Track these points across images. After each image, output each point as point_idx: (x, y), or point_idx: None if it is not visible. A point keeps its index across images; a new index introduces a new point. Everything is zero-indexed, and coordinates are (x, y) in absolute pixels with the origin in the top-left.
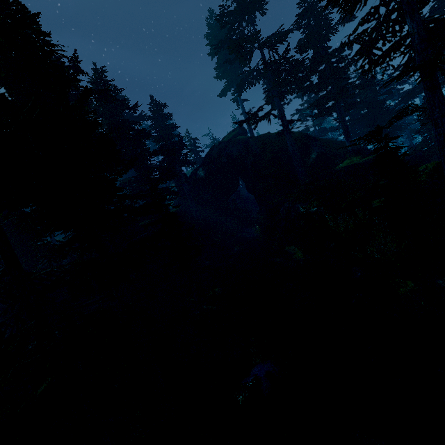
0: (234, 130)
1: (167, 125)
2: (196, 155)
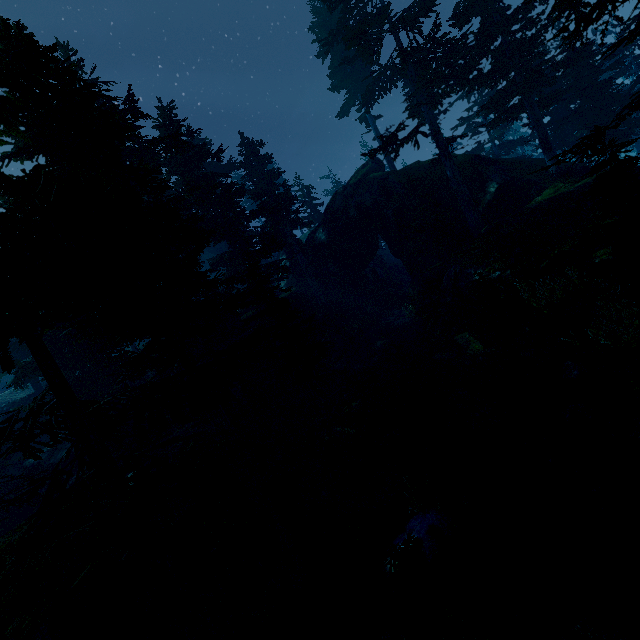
0: (365, 165)
1: (267, 172)
2: (312, 210)
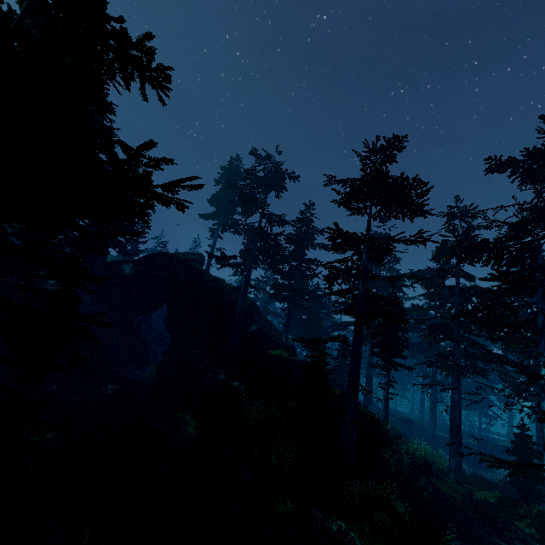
0: (194, 254)
1: None
2: (133, 246)
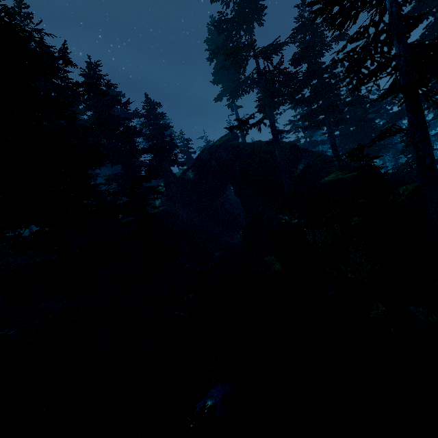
0: (227, 135)
1: (160, 124)
2: (188, 156)
